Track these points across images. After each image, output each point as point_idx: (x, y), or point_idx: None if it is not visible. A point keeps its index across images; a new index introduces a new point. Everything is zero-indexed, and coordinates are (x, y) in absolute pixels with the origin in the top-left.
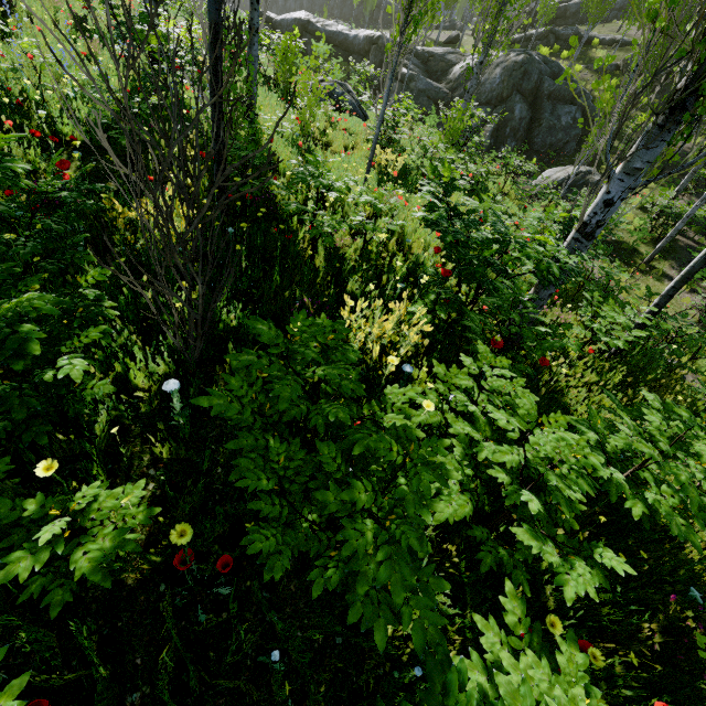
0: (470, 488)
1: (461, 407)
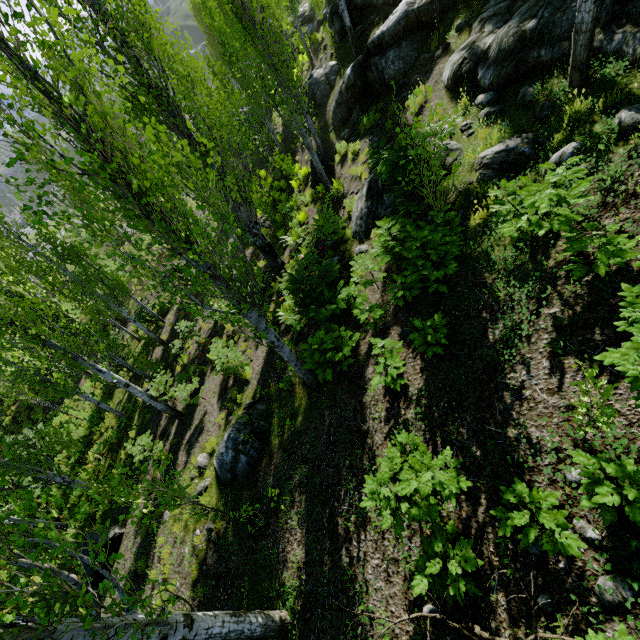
0: None
1: None
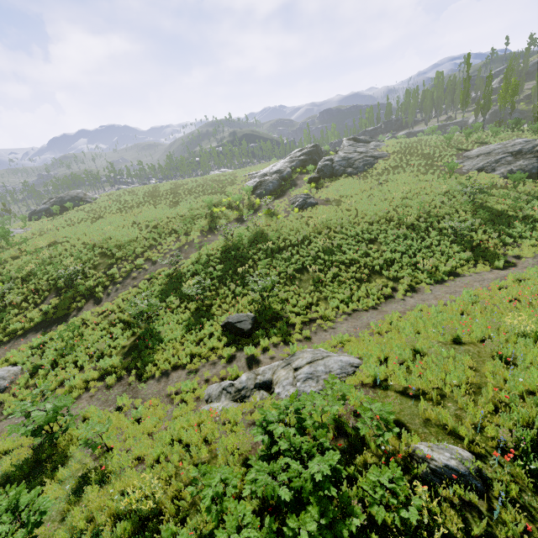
0: None
1: None
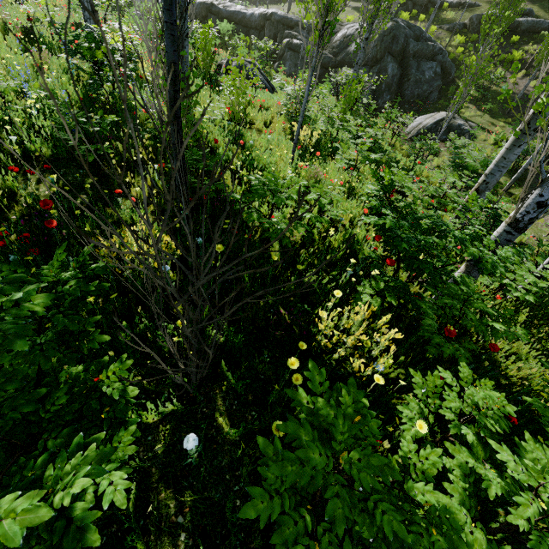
0: (471, 505)
1: (454, 429)
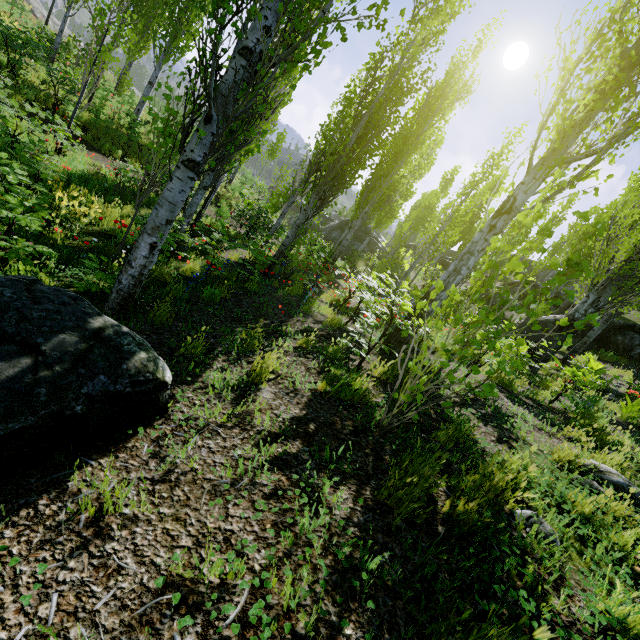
0: None
1: None
